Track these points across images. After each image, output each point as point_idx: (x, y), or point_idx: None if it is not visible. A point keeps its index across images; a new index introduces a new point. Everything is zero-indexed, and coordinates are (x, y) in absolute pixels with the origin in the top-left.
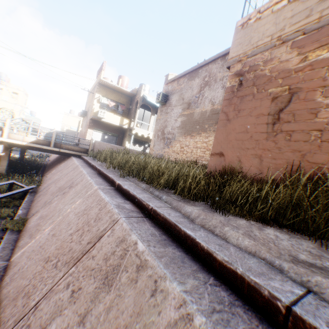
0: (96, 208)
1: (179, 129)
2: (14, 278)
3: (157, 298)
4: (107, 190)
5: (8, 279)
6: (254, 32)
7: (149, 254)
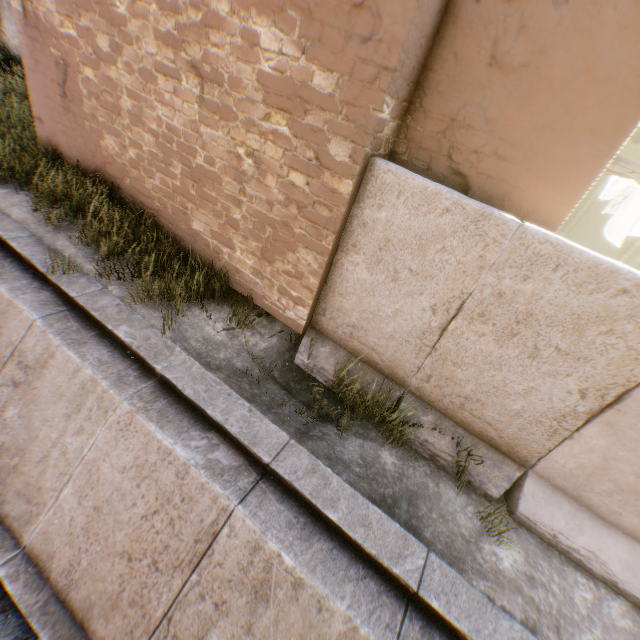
0: None
1: None
2: None
3: None
4: None
5: None
6: None
7: None
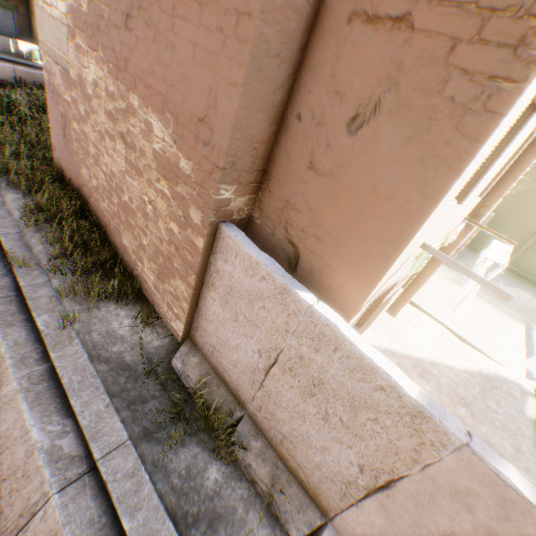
0: None
1: None
2: None
3: None
4: None
5: None
6: (45, 24)
7: None
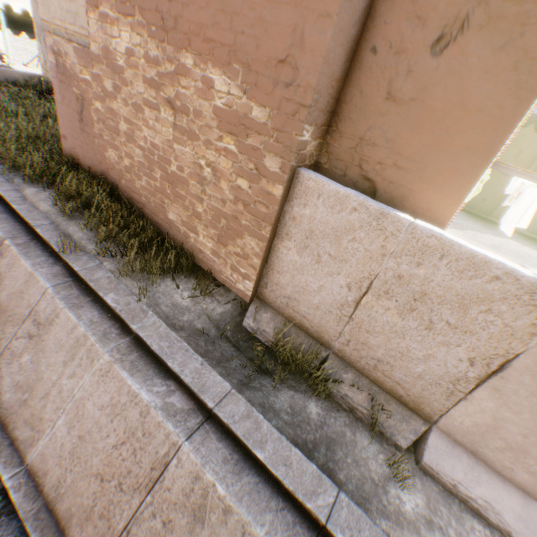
0: None
1: None
2: None
3: None
4: None
5: None
6: None
7: None
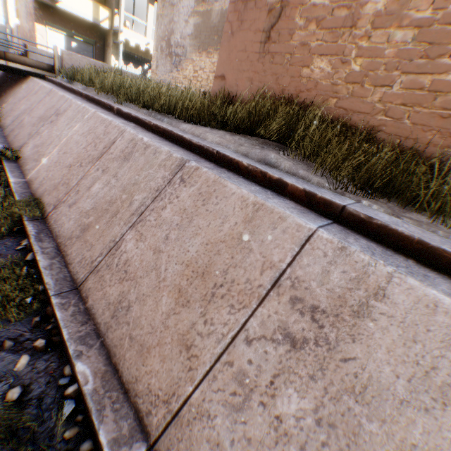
0: (102, 127)
1: (192, 41)
2: (44, 183)
3: (156, 155)
4: (107, 114)
5: (38, 186)
6: None
7: (152, 141)
